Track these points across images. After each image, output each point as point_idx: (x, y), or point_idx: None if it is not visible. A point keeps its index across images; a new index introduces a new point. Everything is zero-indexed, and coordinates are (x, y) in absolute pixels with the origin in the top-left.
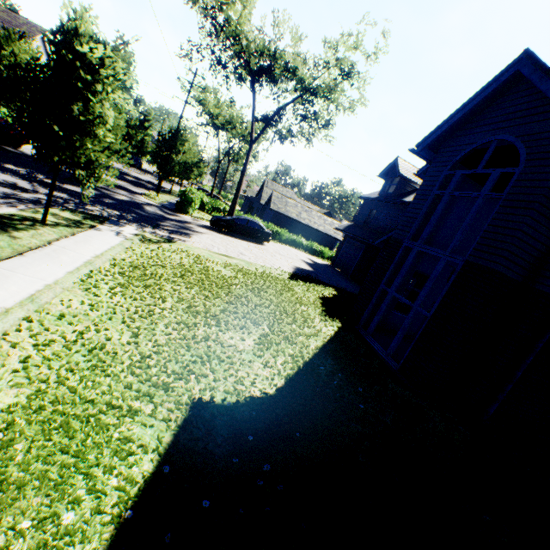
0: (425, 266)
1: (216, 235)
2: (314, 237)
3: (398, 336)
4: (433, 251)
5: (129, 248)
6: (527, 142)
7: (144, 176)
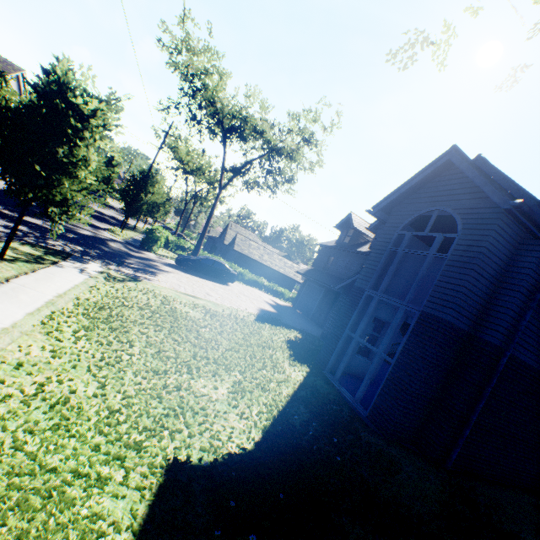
0: (383, 312)
1: (181, 274)
2: (275, 278)
3: (365, 381)
4: (392, 300)
5: (93, 287)
6: (461, 214)
7: (108, 211)
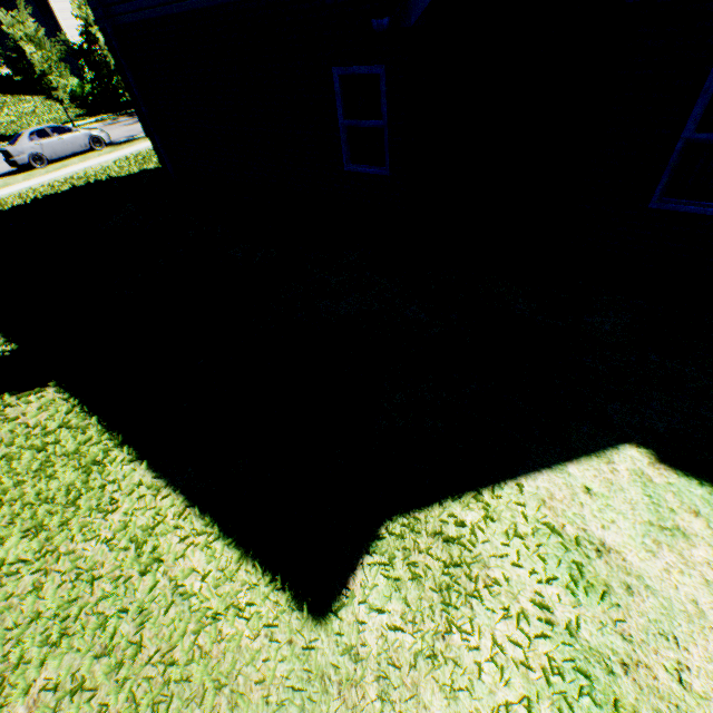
0: None
1: None
2: None
3: None
4: None
5: None
6: None
7: None
